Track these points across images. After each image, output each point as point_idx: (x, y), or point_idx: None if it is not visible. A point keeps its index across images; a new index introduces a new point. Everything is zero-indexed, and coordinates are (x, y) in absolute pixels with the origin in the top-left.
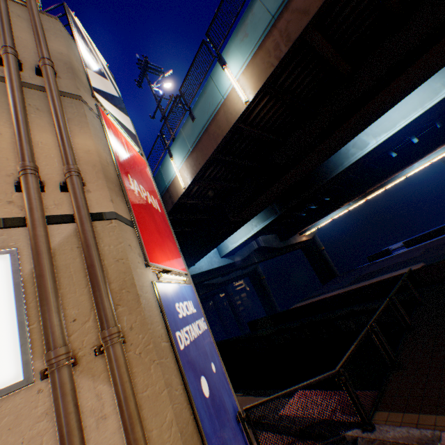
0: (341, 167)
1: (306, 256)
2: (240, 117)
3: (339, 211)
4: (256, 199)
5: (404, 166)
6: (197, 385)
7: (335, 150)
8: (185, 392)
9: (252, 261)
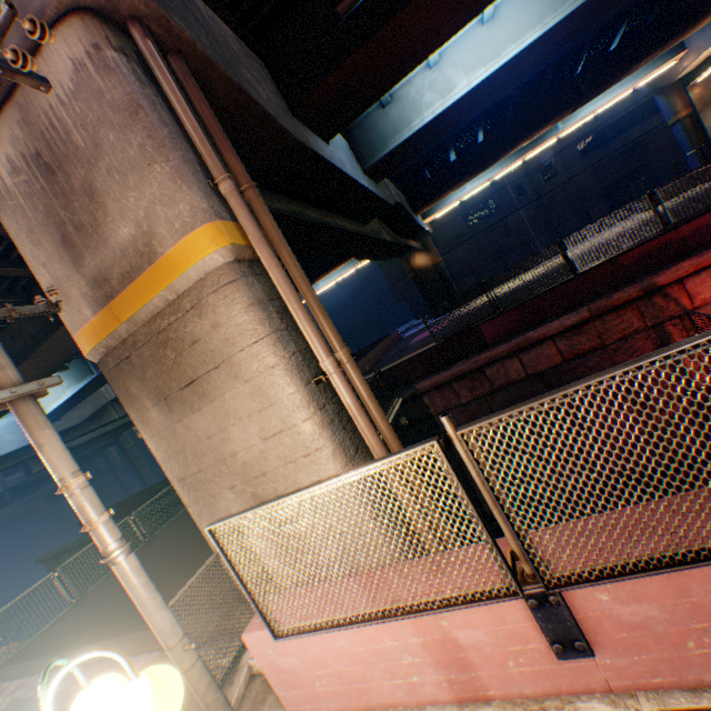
0: None
1: None
2: None
3: None
4: None
5: None
6: None
7: None
8: None
9: (108, 419)
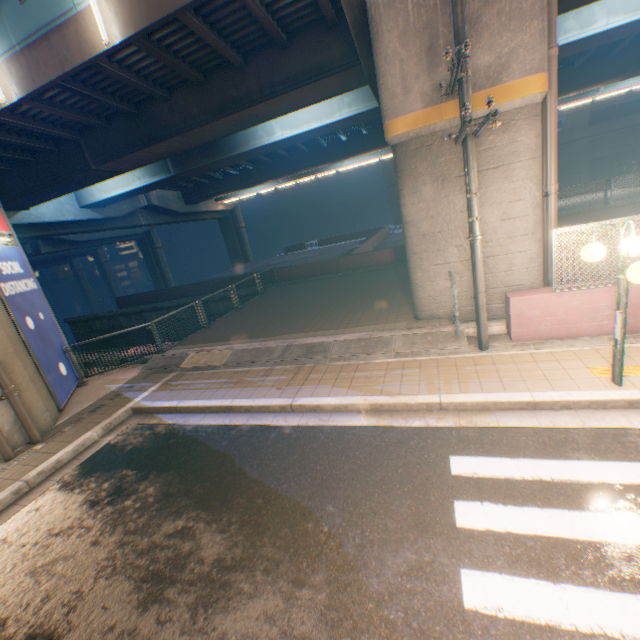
0: (248, 148)
1: (223, 232)
2: (101, 56)
3: (267, 186)
4: (131, 154)
5: (329, 162)
6: (24, 320)
7: (229, 134)
8: (13, 321)
9: (136, 223)
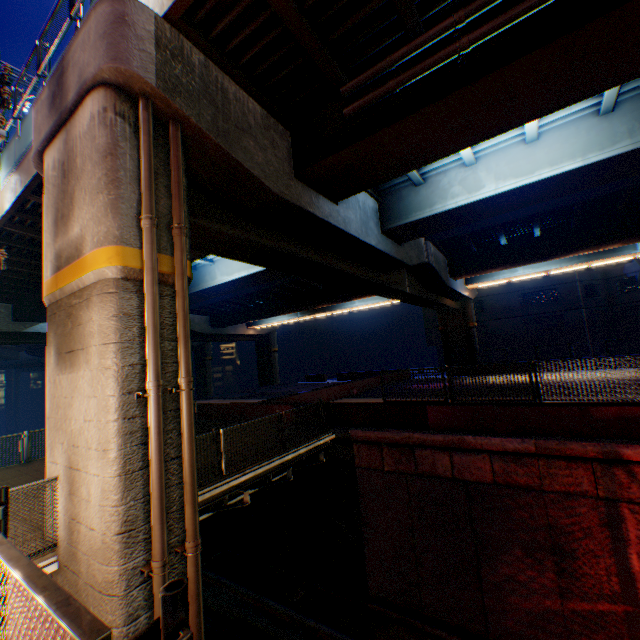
0: (199, 288)
1: (257, 352)
2: (1, 224)
3: (288, 318)
4: None
5: (325, 302)
6: None
7: None
8: None
9: None
